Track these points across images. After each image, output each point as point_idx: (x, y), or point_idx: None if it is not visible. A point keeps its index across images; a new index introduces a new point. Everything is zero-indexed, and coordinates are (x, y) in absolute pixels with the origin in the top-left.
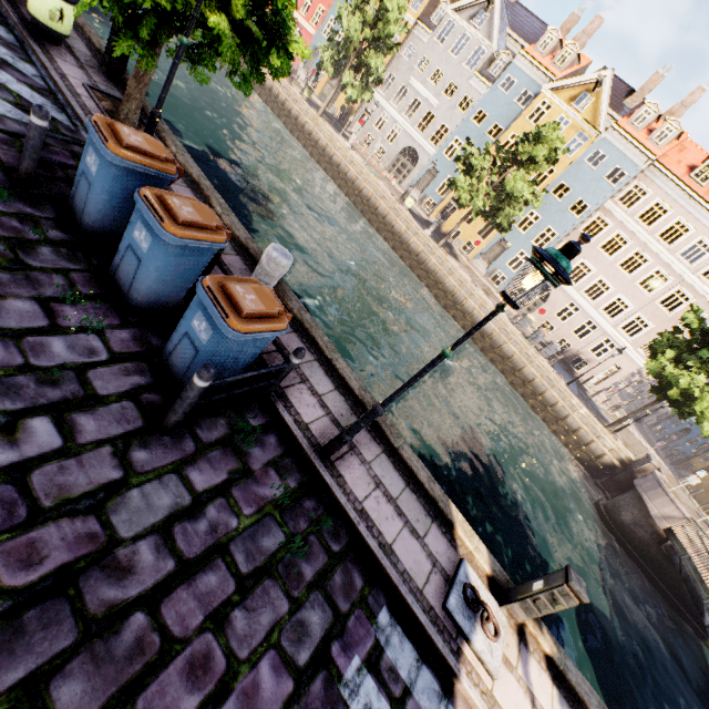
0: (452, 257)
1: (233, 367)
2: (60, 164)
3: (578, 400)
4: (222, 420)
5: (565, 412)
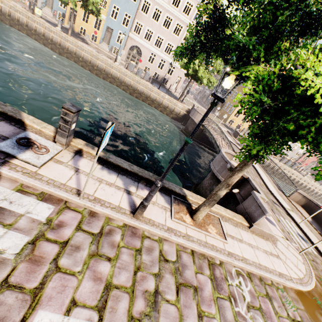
0: (83, 43)
1: None
2: None
3: (164, 93)
4: None
5: (161, 101)
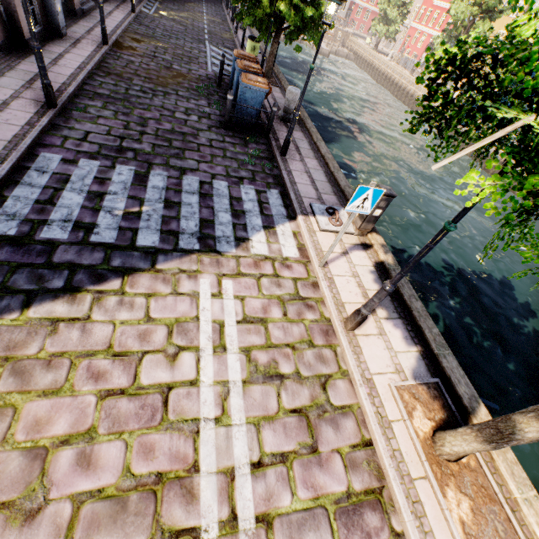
0: None
1: (249, 110)
2: (228, 76)
3: None
4: (246, 136)
5: None
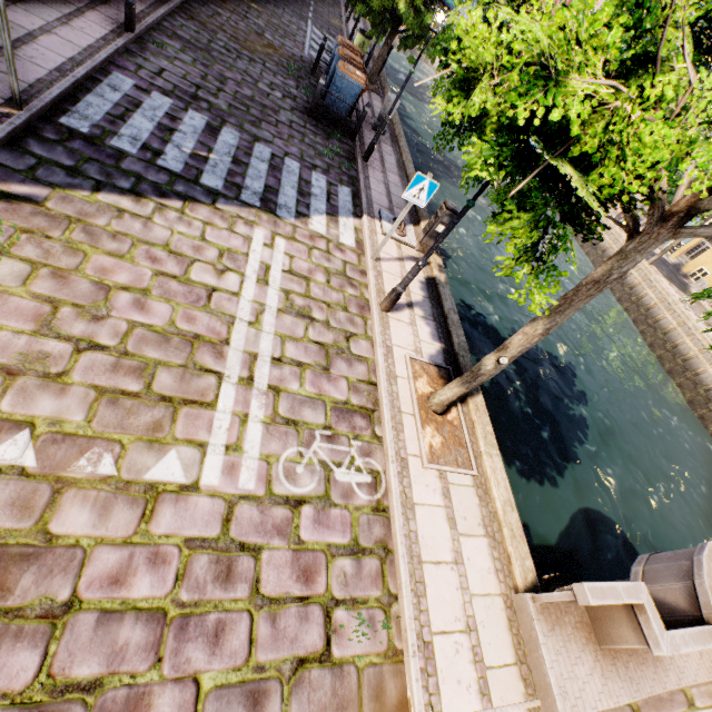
0: (671, 284)
1: (340, 103)
2: (326, 64)
3: None
4: (330, 131)
5: None
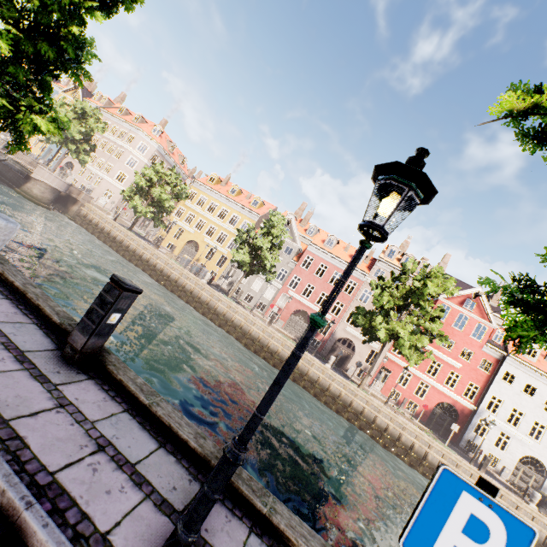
0: None
1: None
2: None
3: None
4: None
5: None
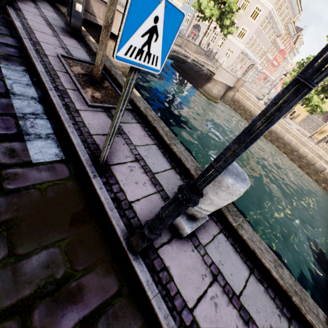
0: None
1: None
2: None
3: None
4: None
5: None
